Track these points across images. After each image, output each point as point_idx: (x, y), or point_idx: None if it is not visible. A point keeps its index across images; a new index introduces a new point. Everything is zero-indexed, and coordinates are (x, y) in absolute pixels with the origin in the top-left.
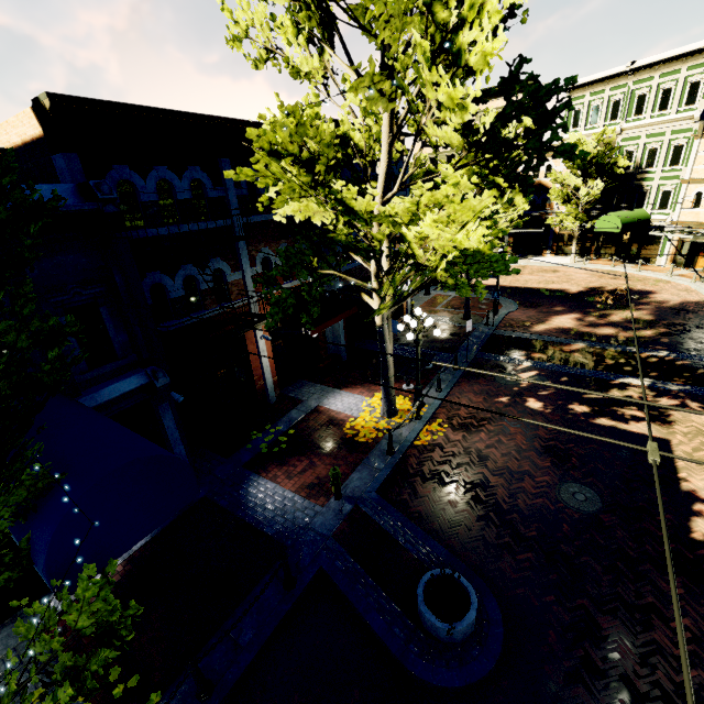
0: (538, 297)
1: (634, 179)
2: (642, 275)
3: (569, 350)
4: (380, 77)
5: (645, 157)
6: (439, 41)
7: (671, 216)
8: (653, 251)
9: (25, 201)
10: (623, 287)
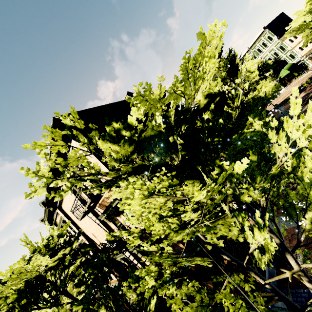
0: (286, 100)
1: (277, 61)
2: (310, 72)
3: (310, 96)
4: (240, 82)
5: (274, 56)
6: (245, 73)
7: (298, 57)
8: (305, 66)
9: None
10: (307, 79)
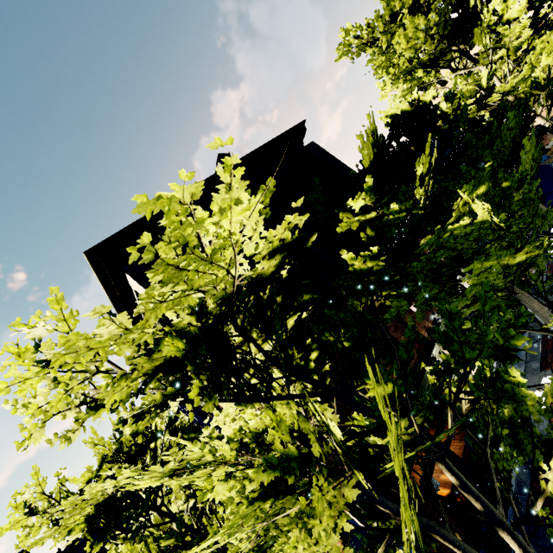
0: None
1: None
2: None
3: None
4: (482, 55)
5: None
6: (495, 28)
7: None
8: None
9: (477, 121)
10: None
